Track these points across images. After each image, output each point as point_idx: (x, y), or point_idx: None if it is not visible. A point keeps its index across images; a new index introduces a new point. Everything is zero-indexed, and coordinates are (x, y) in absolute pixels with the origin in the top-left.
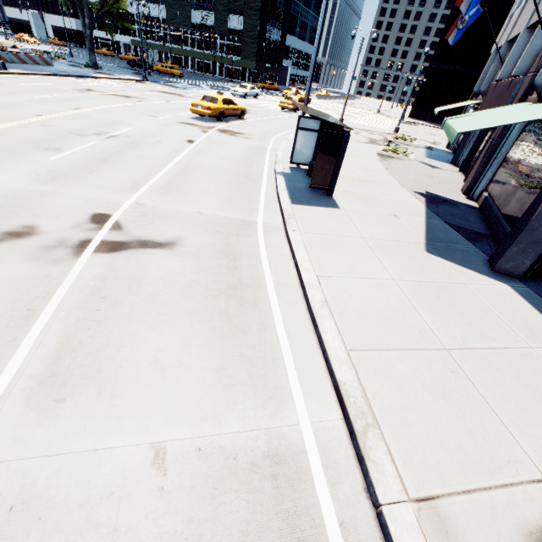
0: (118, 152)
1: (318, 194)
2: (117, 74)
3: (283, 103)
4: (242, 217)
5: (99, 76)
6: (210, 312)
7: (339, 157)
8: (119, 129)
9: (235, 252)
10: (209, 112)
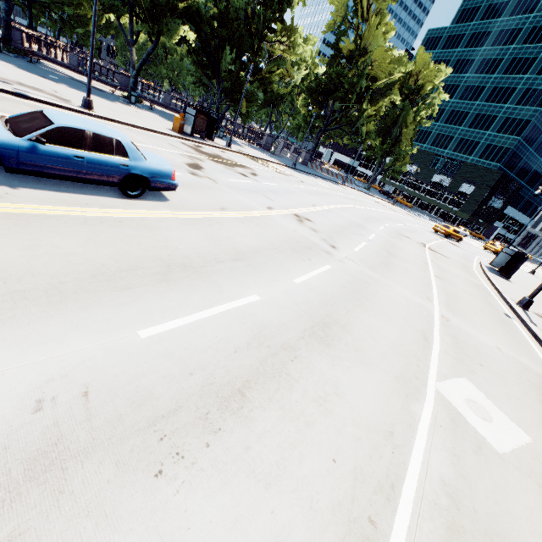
0: (413, 231)
1: (501, 276)
2: (380, 197)
3: (487, 246)
4: (467, 264)
5: (375, 196)
6: (462, 270)
7: (519, 264)
8: (406, 224)
9: (466, 268)
10: (444, 232)
